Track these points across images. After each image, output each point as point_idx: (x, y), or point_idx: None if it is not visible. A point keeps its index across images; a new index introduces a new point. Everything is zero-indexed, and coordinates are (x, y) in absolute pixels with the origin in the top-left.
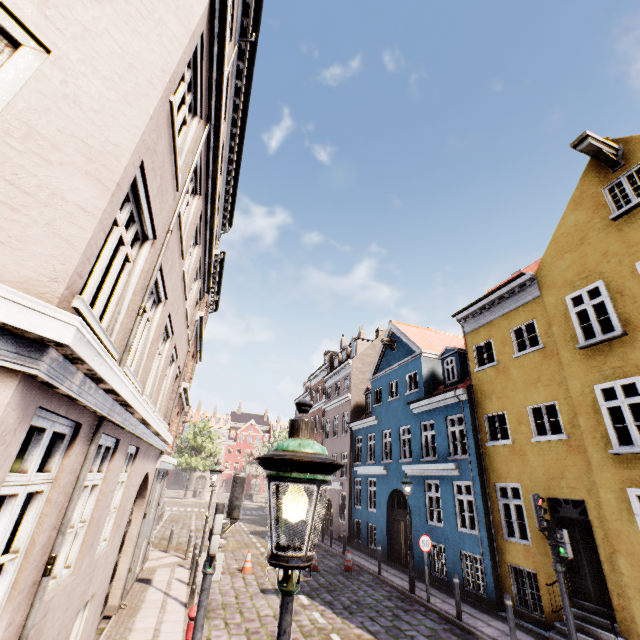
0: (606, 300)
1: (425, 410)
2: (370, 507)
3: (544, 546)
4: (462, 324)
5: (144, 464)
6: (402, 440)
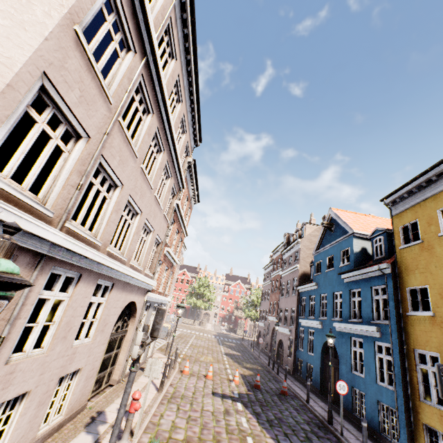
0: None
1: (354, 280)
2: (309, 351)
3: None
4: (390, 207)
5: (126, 295)
6: (335, 303)
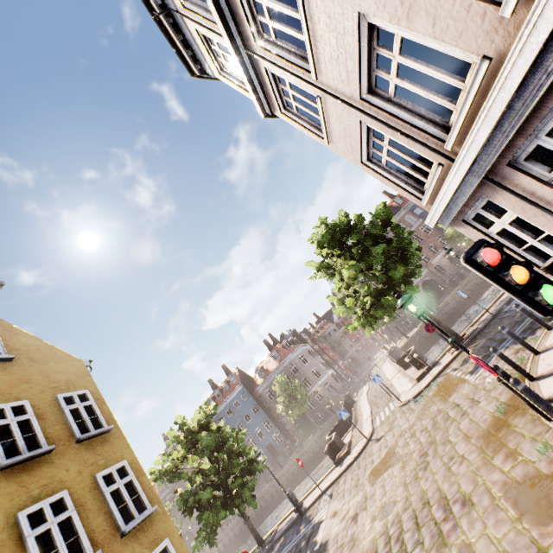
0: None
1: None
2: None
3: None
4: None
5: None
6: None
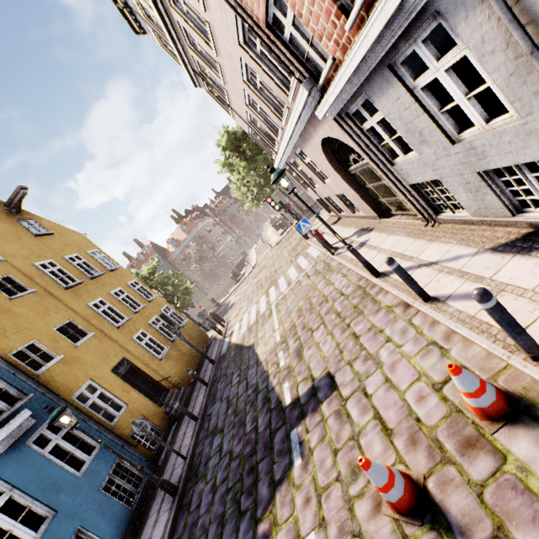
0: (63, 268)
1: None
2: None
3: (133, 396)
4: None
5: (312, 144)
6: None
